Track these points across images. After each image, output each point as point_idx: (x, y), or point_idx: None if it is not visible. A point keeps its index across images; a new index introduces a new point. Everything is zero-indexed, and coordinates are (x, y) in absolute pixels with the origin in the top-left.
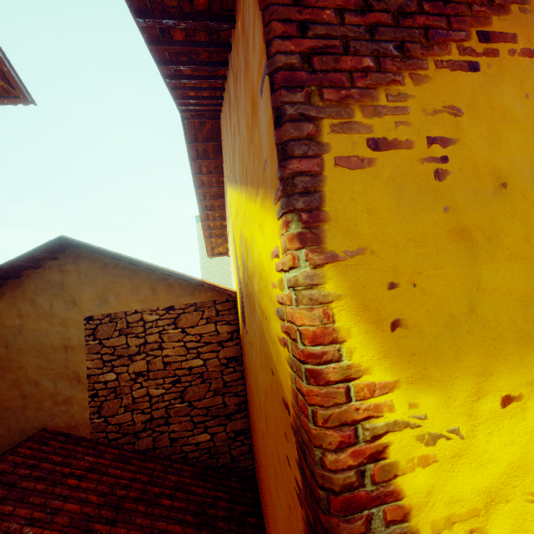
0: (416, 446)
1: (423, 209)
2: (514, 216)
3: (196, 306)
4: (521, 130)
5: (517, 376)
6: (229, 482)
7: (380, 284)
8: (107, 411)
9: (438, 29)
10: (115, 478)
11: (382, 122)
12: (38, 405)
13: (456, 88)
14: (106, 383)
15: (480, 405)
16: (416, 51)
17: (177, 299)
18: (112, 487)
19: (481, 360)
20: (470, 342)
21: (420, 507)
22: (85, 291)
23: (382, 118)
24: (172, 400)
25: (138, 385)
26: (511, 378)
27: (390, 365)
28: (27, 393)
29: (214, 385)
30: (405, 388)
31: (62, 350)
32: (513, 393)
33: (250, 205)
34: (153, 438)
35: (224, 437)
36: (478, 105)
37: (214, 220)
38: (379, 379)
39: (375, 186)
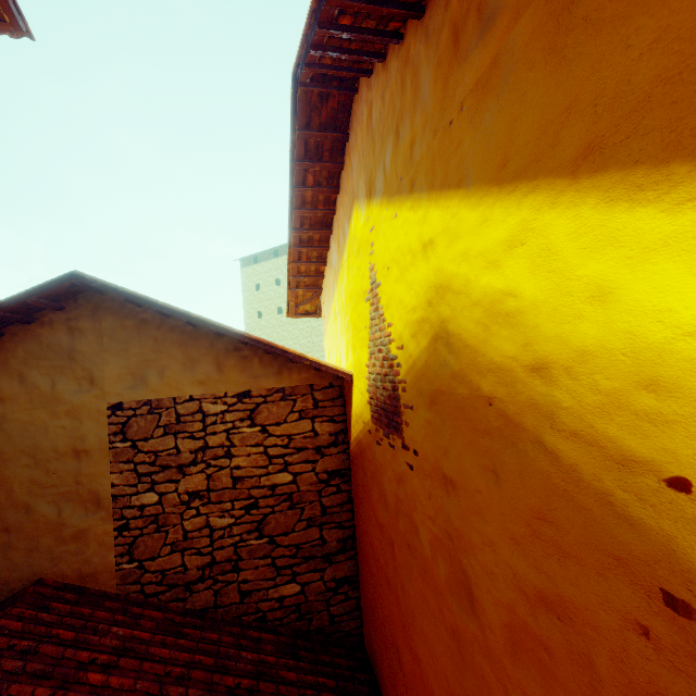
0: None
1: None
2: None
3: (284, 393)
4: None
5: None
6: (331, 657)
7: None
8: (143, 552)
9: None
10: (163, 664)
11: None
12: (31, 543)
13: None
14: (142, 508)
15: None
16: None
17: (255, 382)
18: (159, 682)
19: None
20: None
21: None
22: (110, 363)
23: None
24: (244, 535)
25: (192, 511)
26: None
27: None
28: (13, 524)
29: (308, 512)
30: None
31: (70, 455)
32: None
33: (607, 217)
34: (214, 591)
35: (321, 588)
36: None
37: (308, 262)
38: None
39: None
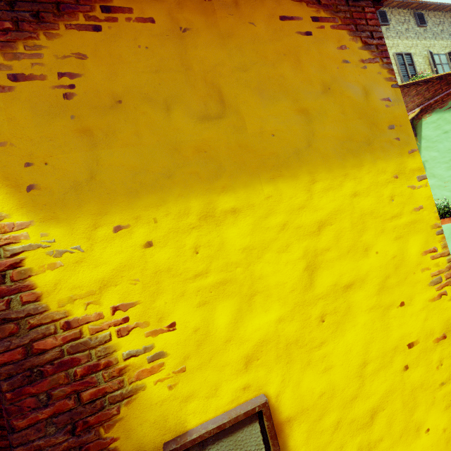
0: (47, 258)
1: (54, 117)
2: (127, 120)
3: None
4: (134, 68)
5: (127, 214)
6: None
7: (19, 164)
8: None
9: (68, 4)
10: None
11: (21, 63)
12: None
13: (83, 42)
14: None
15: (97, 232)
16: (50, 18)
17: None
18: None
19: (98, 206)
20: (90, 196)
21: (50, 292)
22: None
23: (21, 61)
24: None
25: None
26: (121, 215)
27: (26, 212)
28: None
29: None
30: (38, 225)
31: None
32: (123, 224)
33: None
34: None
35: None
36: (100, 53)
37: None
38: (17, 220)
39: (15, 104)
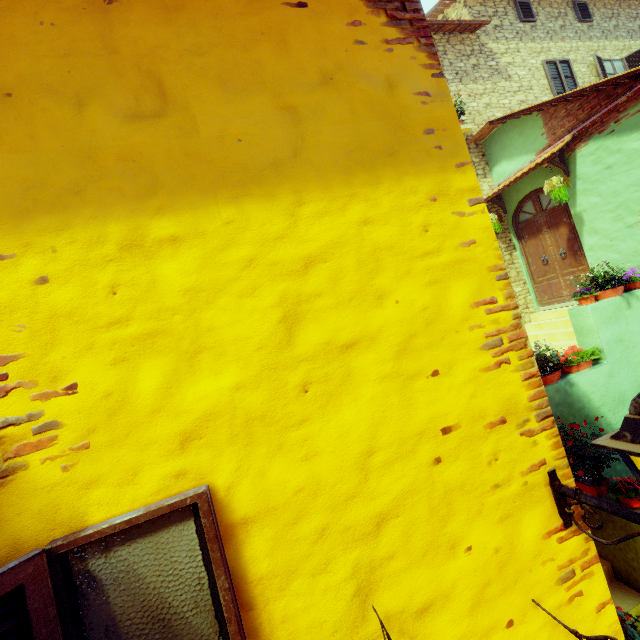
0: None
1: None
2: (19, 119)
3: None
4: (32, 51)
5: (12, 241)
6: None
7: None
8: None
9: None
10: None
11: None
12: None
13: None
14: None
15: None
16: None
17: None
18: None
19: None
20: None
21: None
22: None
23: None
24: None
25: None
26: (4, 242)
27: None
28: None
29: None
30: None
31: None
32: (6, 253)
33: None
34: None
35: None
36: None
37: None
38: None
39: None
